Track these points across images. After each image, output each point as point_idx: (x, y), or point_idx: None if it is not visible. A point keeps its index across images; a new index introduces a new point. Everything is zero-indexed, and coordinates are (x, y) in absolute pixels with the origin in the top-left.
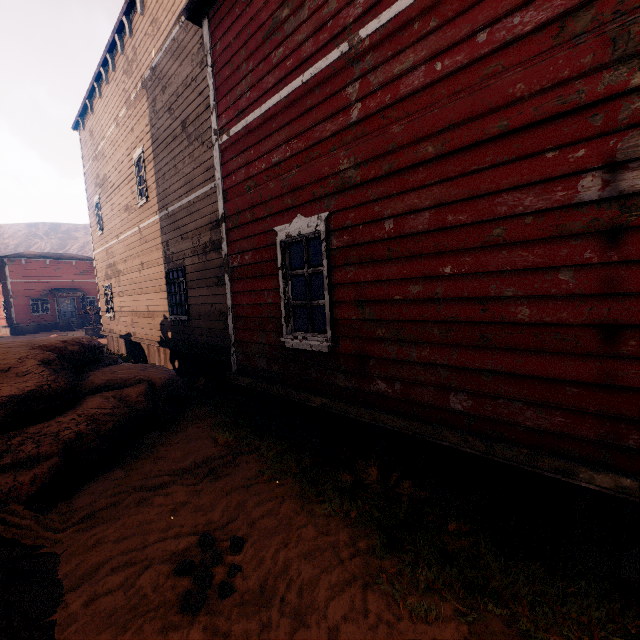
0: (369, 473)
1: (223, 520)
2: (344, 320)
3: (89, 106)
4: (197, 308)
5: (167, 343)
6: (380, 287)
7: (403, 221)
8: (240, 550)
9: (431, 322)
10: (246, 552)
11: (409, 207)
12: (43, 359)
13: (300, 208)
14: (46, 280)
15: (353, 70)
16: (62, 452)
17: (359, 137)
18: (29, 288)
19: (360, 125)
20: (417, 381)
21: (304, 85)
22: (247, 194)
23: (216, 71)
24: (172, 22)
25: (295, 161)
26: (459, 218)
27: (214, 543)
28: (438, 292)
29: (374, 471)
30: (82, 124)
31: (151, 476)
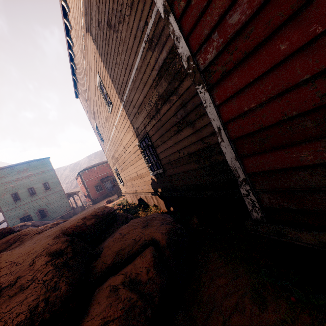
0: None
1: None
2: None
3: (75, 79)
4: (167, 160)
5: (155, 192)
6: None
7: None
8: None
9: None
10: None
11: None
12: (55, 251)
13: None
14: (97, 176)
15: None
16: None
17: None
18: (92, 182)
19: None
20: None
21: None
22: None
23: None
24: None
25: None
26: None
27: None
28: None
29: None
30: (77, 92)
31: None
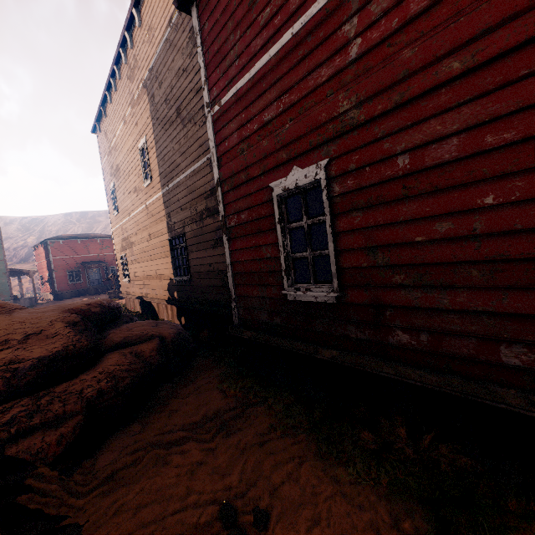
0: (397, 435)
1: (242, 486)
2: (352, 268)
3: (103, 112)
4: (197, 269)
5: (173, 301)
6: (395, 230)
7: (422, 153)
8: (265, 527)
9: (467, 263)
10: (273, 531)
11: (429, 136)
12: (70, 321)
13: (296, 160)
14: (78, 255)
15: (349, 5)
16: (85, 410)
17: (360, 74)
18: (66, 263)
19: (361, 61)
20: (451, 331)
21: (294, 37)
22: (240, 156)
23: (205, 49)
24: (164, 26)
25: (288, 115)
26: (503, 137)
27: (236, 516)
28: (476, 227)
29: (403, 432)
30: (98, 127)
31: (166, 431)
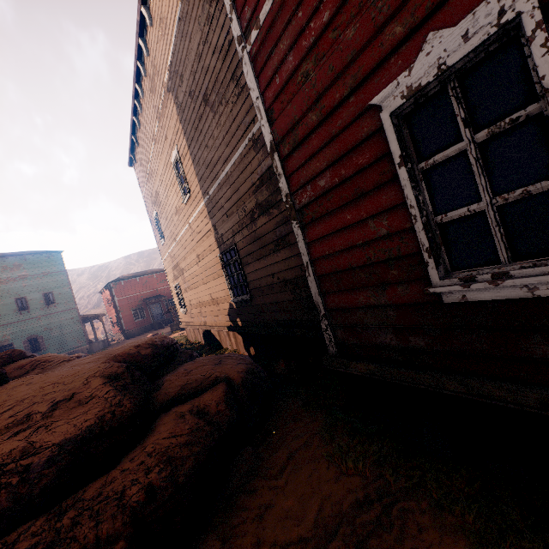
0: None
1: None
2: None
3: (134, 140)
4: (257, 284)
5: (234, 326)
6: None
7: None
8: None
9: None
10: None
11: None
12: (111, 374)
13: (430, 22)
14: (139, 293)
15: None
16: (130, 527)
17: None
18: (129, 302)
19: None
20: None
21: None
22: (304, 86)
23: None
24: (174, 5)
25: None
26: None
27: None
28: None
29: None
30: (134, 159)
31: None
